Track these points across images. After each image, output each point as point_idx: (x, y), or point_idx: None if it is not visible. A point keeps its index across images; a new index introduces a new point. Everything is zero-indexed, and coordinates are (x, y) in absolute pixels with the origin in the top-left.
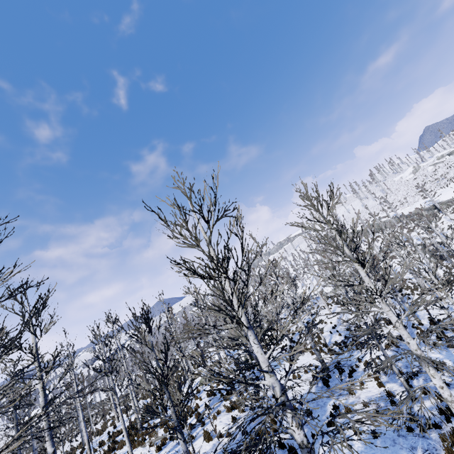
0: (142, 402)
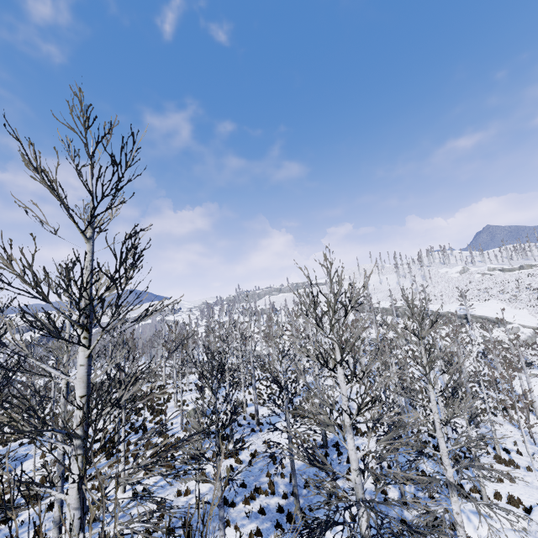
0: None
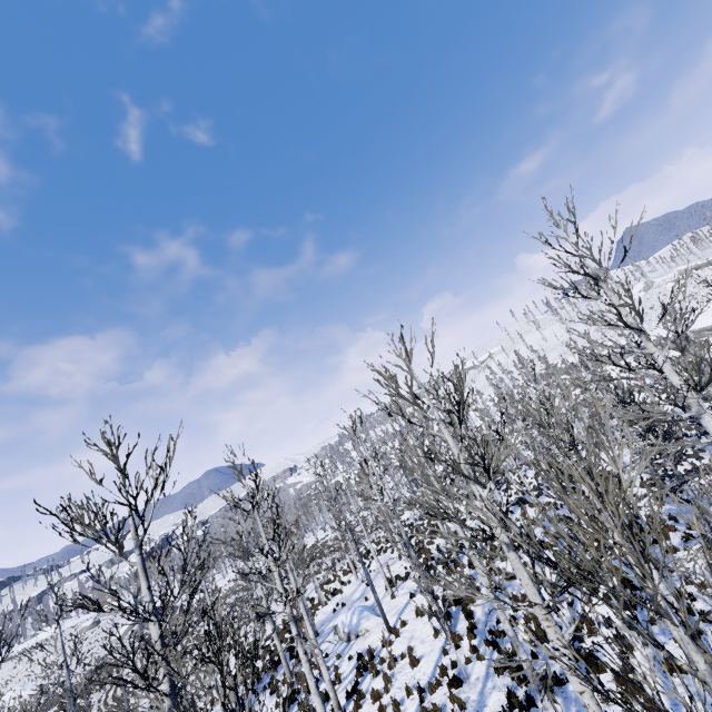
0: (384, 556)
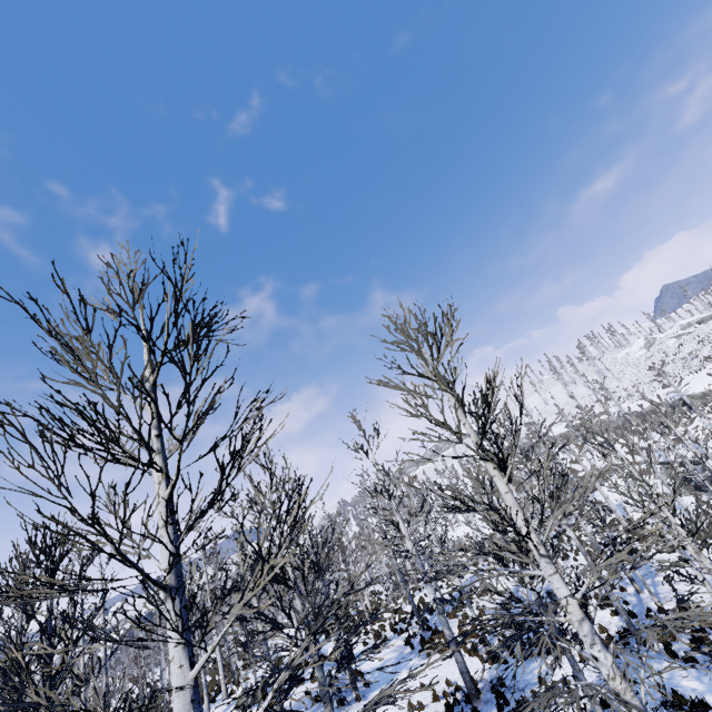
0: None
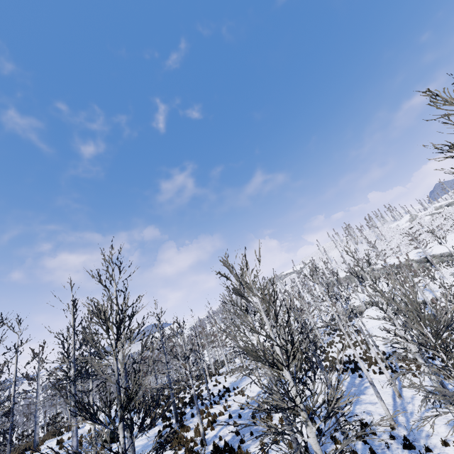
0: None
